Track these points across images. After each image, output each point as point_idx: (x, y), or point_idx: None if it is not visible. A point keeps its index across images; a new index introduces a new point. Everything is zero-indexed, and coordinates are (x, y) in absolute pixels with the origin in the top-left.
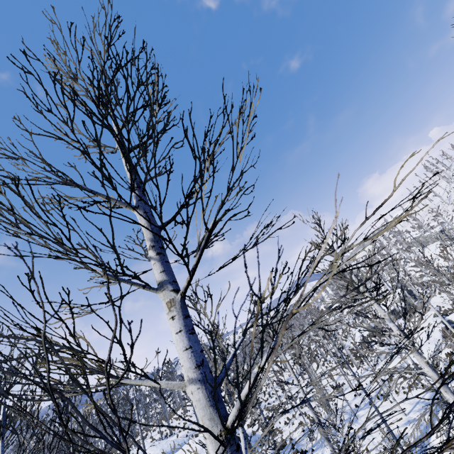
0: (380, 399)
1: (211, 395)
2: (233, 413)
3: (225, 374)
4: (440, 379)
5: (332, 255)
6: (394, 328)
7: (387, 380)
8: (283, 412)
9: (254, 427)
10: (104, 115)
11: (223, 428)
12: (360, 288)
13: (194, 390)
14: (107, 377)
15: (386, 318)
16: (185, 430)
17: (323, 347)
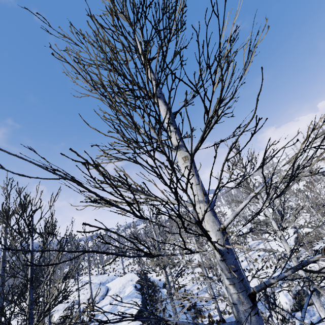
0: (246, 272)
1: (212, 210)
2: (230, 218)
3: (214, 204)
4: (296, 259)
5: (243, 171)
6: (274, 224)
7: (253, 261)
8: (238, 235)
9: (160, 276)
10: (154, 25)
11: (220, 227)
12: (257, 196)
13: (201, 206)
14: (228, 153)
15: (270, 218)
16: (114, 272)
17: None
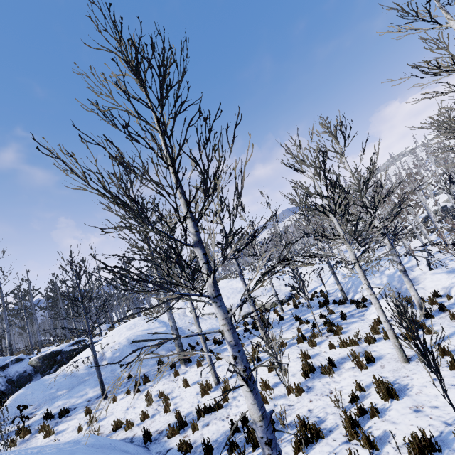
0: None
1: None
2: None
3: None
4: None
5: None
6: None
7: None
8: None
9: None
10: None
11: None
12: None
13: None
14: None
15: None
16: None
17: (410, 213)
